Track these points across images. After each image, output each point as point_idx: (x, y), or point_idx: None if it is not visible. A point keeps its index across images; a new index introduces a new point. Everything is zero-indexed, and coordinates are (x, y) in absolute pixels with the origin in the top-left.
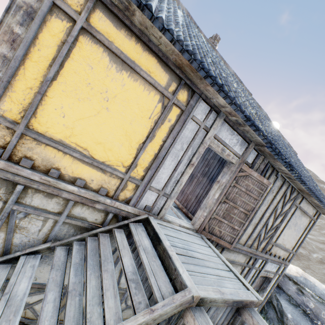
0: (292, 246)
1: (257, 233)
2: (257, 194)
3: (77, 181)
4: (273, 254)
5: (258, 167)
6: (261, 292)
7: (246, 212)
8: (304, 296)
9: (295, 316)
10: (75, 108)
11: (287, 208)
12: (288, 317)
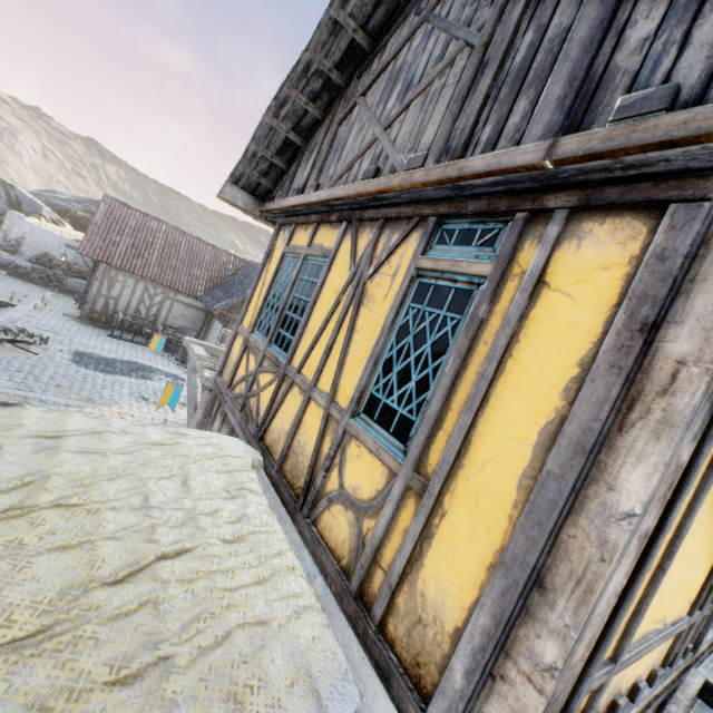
0: None
1: None
2: None
3: (639, 692)
4: None
5: None
6: None
7: None
8: None
9: None
10: (682, 552)
11: None
12: None
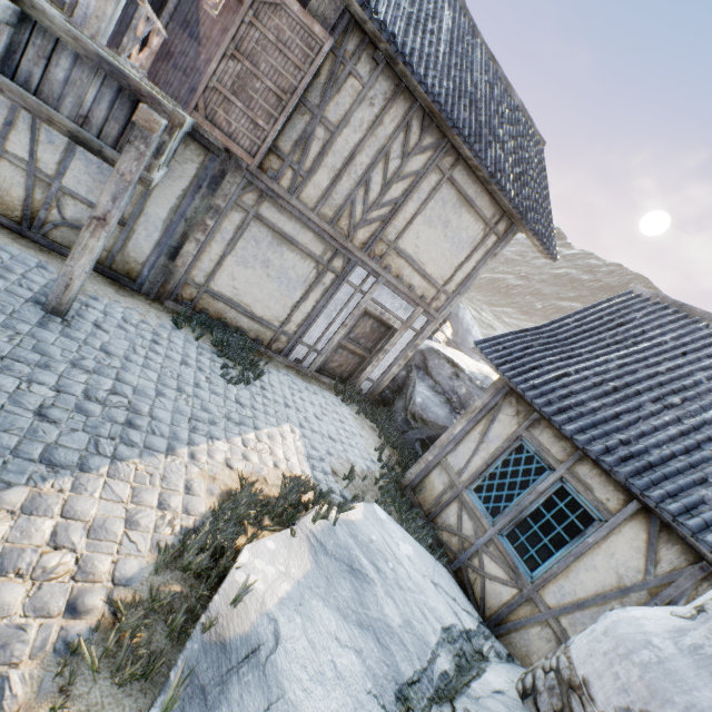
0: (443, 276)
1: (345, 199)
2: (301, 58)
3: None
4: (394, 272)
5: (321, 14)
6: (376, 354)
7: (280, 93)
8: (458, 381)
9: (428, 401)
10: None
11: (417, 167)
12: (416, 401)
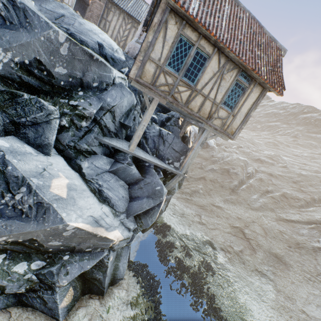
0: None
1: (116, 36)
2: (100, 9)
3: None
4: None
5: (103, 2)
6: None
7: (98, 16)
8: None
9: None
10: None
11: (129, 27)
12: None
